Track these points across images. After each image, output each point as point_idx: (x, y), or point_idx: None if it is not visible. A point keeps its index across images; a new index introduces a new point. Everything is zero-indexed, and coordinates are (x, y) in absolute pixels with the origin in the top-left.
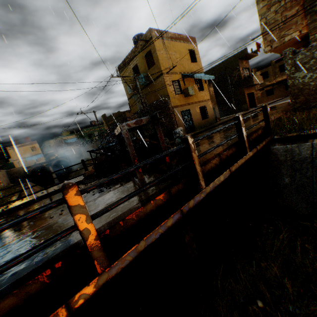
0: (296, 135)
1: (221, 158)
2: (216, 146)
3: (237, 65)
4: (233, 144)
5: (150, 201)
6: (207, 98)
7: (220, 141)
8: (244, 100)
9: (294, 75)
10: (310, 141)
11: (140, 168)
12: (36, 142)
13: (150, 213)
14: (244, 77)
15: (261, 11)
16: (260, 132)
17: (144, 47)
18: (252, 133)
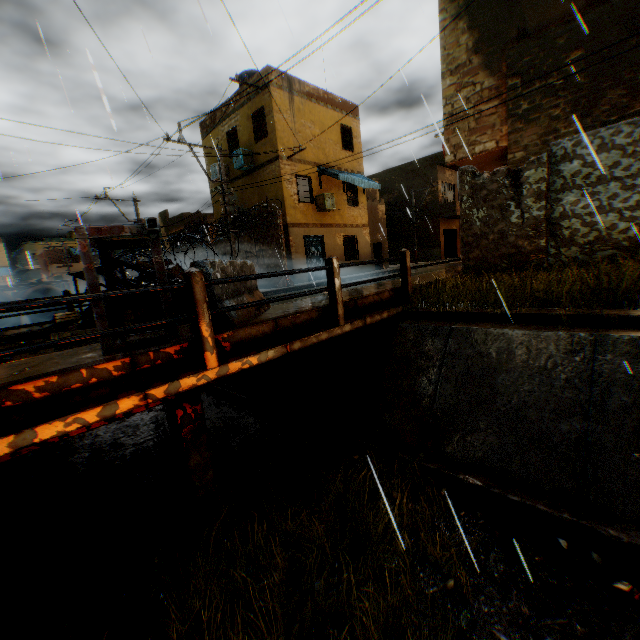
0: (434, 311)
1: (279, 324)
2: (264, 301)
3: (434, 174)
4: (320, 306)
5: (81, 369)
6: (363, 222)
7: (322, 300)
8: (438, 241)
9: (472, 211)
10: (453, 324)
11: (105, 314)
12: (1, 239)
13: (75, 390)
14: (445, 198)
15: (448, 92)
16: (388, 297)
17: (253, 98)
18: (369, 294)
